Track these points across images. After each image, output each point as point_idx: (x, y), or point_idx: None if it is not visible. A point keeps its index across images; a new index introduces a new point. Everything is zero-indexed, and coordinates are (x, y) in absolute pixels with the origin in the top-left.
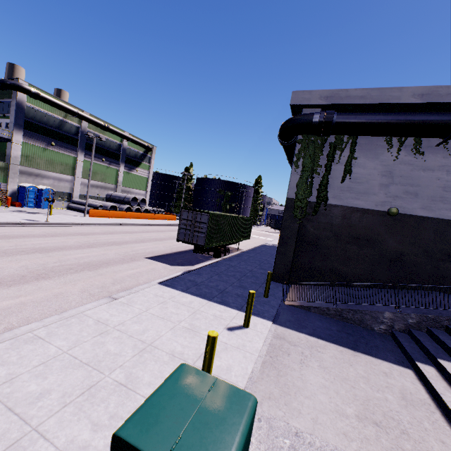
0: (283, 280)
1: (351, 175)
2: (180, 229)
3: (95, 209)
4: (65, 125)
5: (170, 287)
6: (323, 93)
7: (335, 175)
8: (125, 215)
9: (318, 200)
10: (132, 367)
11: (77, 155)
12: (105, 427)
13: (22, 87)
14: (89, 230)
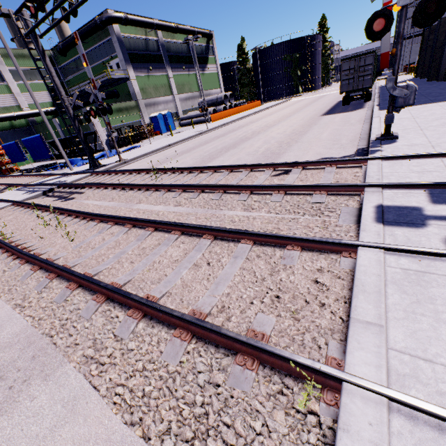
0: None
1: None
2: (342, 82)
3: (213, 114)
4: (148, 44)
5: None
6: None
7: None
8: (230, 114)
9: None
10: None
11: (167, 72)
12: None
13: (115, 17)
14: (238, 125)
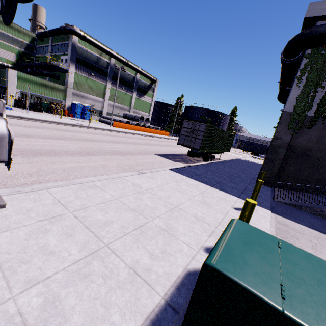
0: (267, 183)
1: None
2: (181, 135)
3: (117, 122)
4: (100, 61)
5: (178, 173)
6: None
7: None
8: (135, 128)
9: (317, 114)
10: (167, 219)
11: (107, 83)
12: (159, 258)
13: (75, 31)
14: (114, 134)
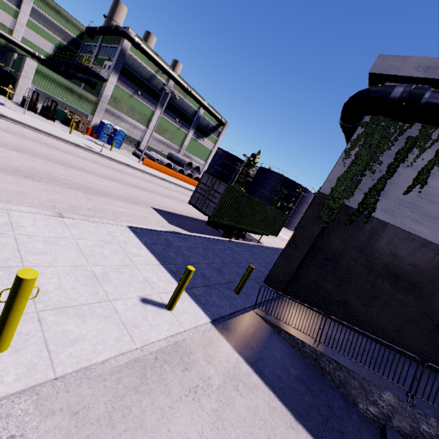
0: (277, 287)
1: (424, 187)
2: (196, 192)
3: (149, 159)
4: (154, 79)
5: (136, 234)
6: (425, 61)
7: (398, 181)
8: (174, 175)
9: (361, 207)
10: None
11: (156, 109)
12: None
13: (129, 35)
14: (129, 171)
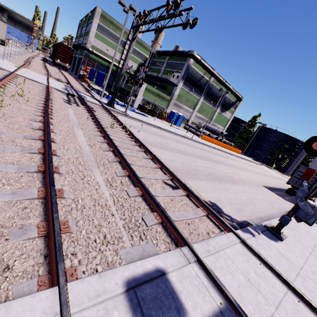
0: None
1: None
2: (293, 177)
3: (204, 135)
4: (202, 79)
5: None
6: None
7: None
8: (215, 142)
9: None
10: None
11: (200, 98)
12: None
13: (195, 56)
14: (211, 150)
